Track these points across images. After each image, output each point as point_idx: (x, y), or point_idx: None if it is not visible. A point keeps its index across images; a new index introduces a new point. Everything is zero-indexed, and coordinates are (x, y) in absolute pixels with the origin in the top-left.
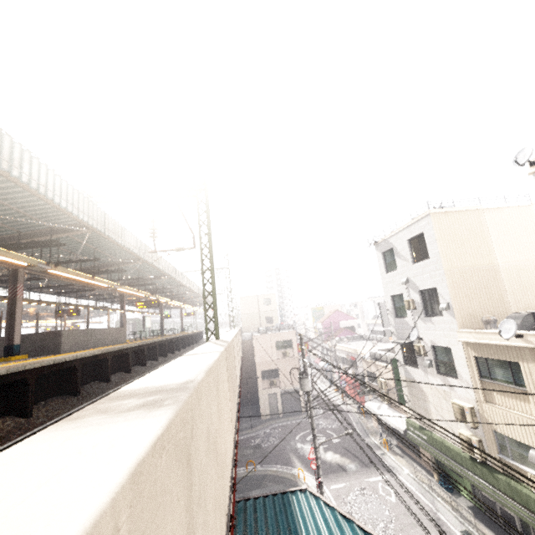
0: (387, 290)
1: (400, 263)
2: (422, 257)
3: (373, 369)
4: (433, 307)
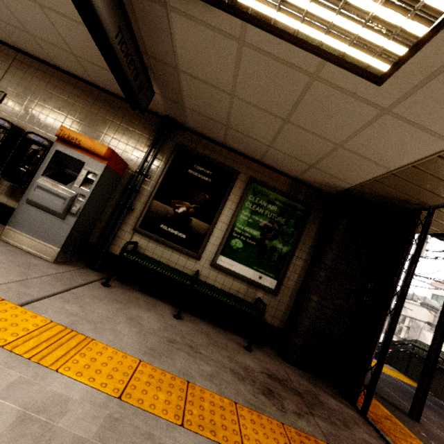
0: None
1: None
2: None
3: (392, 304)
4: None
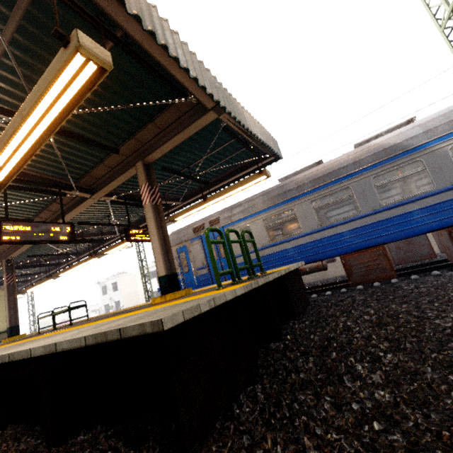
0: (103, 303)
1: (109, 292)
2: (116, 290)
3: None
4: (119, 307)
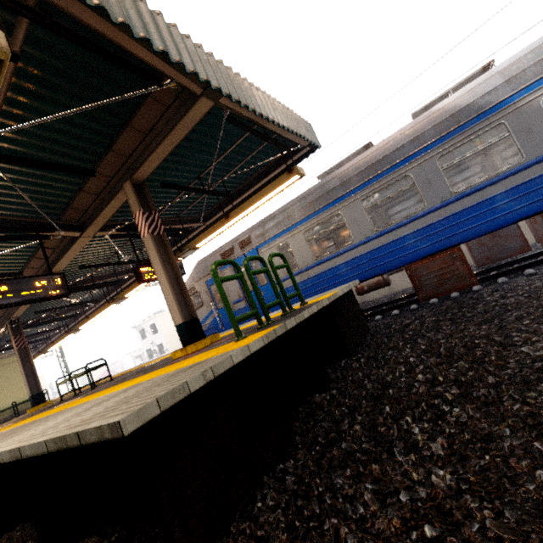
0: (144, 348)
1: (148, 335)
2: (156, 332)
3: None
4: (163, 350)
